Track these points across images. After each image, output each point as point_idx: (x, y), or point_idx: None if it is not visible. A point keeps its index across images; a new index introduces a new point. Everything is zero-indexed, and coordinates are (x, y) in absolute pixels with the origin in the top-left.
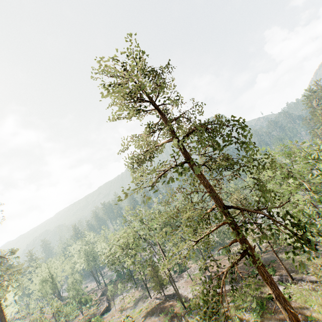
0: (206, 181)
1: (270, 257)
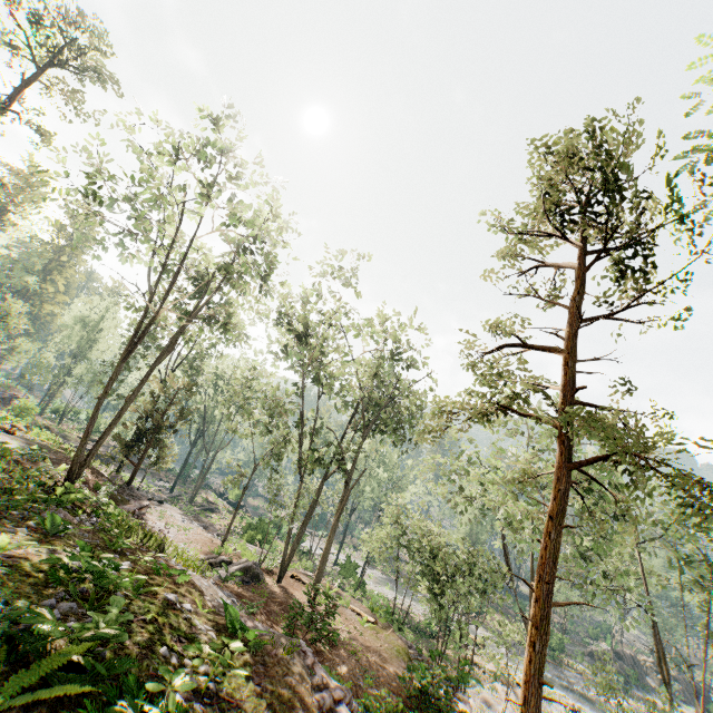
0: None
1: None
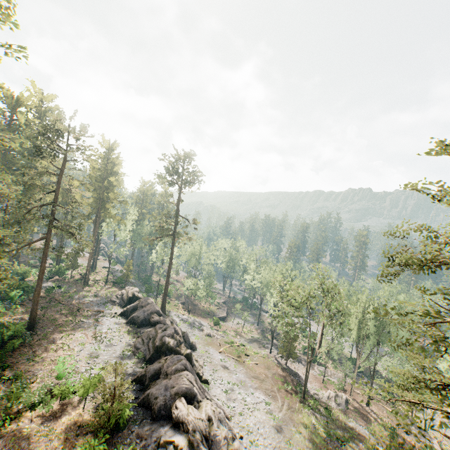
0: None
1: None
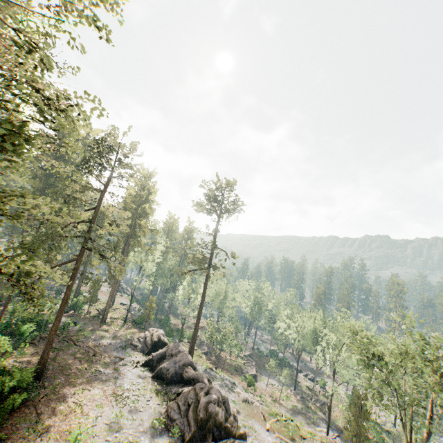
0: None
1: None
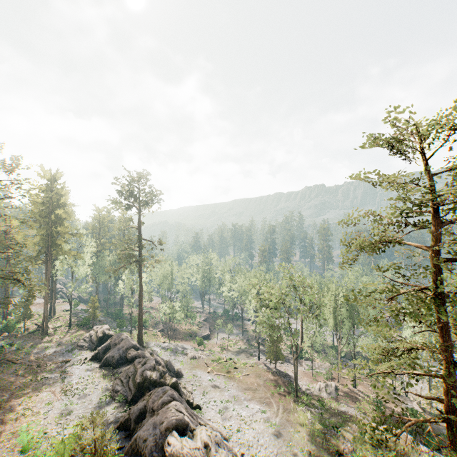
0: (439, 321)
1: (443, 429)
